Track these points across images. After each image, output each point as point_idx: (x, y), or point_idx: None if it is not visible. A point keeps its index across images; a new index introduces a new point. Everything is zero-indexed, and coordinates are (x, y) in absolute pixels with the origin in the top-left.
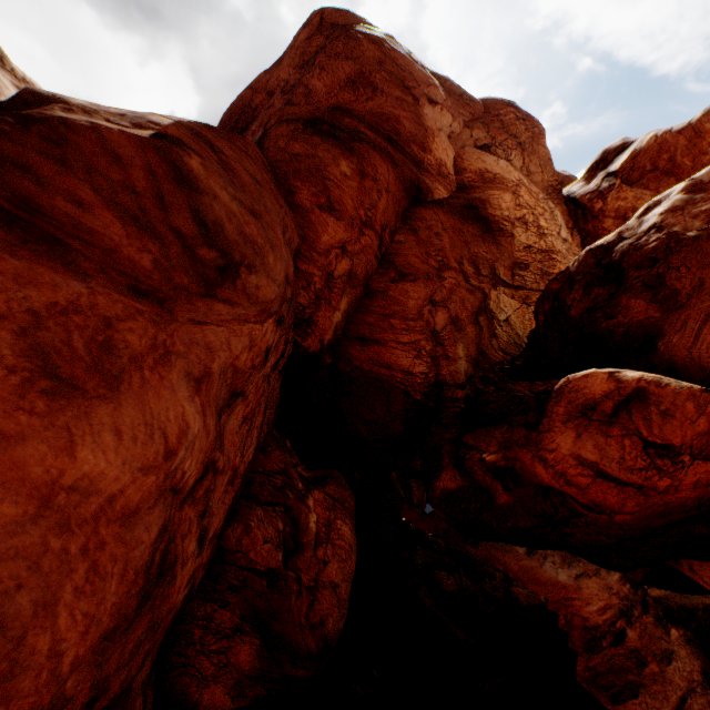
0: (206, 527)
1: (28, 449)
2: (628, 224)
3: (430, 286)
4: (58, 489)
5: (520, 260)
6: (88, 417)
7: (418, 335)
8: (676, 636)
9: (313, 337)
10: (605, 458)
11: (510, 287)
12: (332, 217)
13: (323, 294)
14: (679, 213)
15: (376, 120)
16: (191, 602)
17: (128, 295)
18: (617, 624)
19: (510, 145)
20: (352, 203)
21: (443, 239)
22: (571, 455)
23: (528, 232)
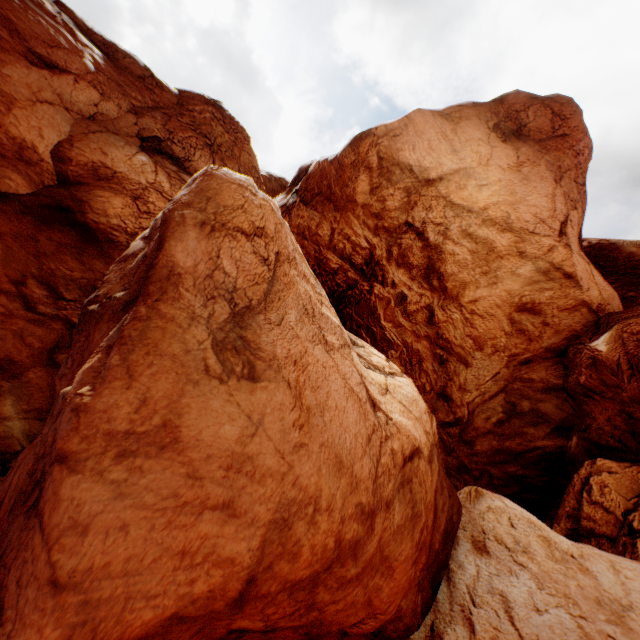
0: None
1: None
2: None
3: None
4: None
5: None
6: None
7: None
8: None
9: None
10: None
11: None
12: None
13: None
14: (123, 266)
15: None
16: None
17: None
18: None
19: (196, 144)
20: None
21: None
22: None
23: None
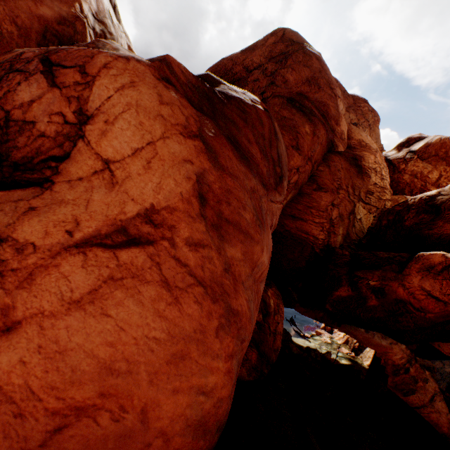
0: None
1: (257, 248)
2: (444, 188)
3: (333, 196)
4: (256, 265)
5: (370, 189)
6: (263, 238)
7: (324, 220)
8: (427, 373)
9: None
10: (433, 289)
11: (364, 203)
12: (297, 153)
13: None
14: None
15: (318, 104)
16: None
17: (262, 186)
18: (406, 365)
19: (365, 125)
20: (307, 147)
21: (341, 173)
22: (418, 286)
23: (376, 176)
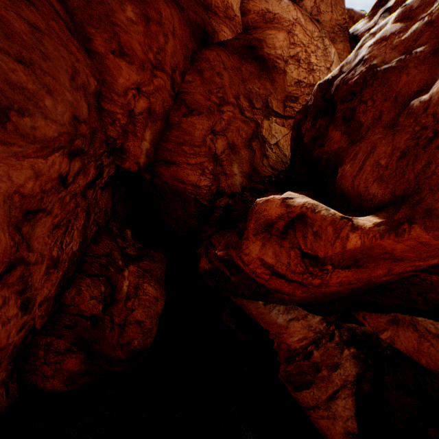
0: (31, 297)
1: None
2: (348, 58)
3: (212, 119)
4: None
5: (292, 93)
6: None
7: (202, 158)
8: (347, 354)
9: (130, 161)
10: (279, 262)
11: (282, 117)
12: (124, 62)
13: (128, 128)
14: (384, 44)
15: None
16: (36, 336)
17: None
18: (308, 348)
19: None
20: (140, 48)
21: (223, 77)
22: (258, 258)
23: (300, 68)
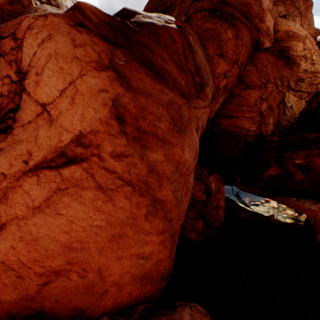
0: None
1: (176, 149)
2: None
3: (261, 91)
4: (179, 163)
5: (300, 77)
6: (184, 140)
7: (254, 114)
8: None
9: None
10: None
11: (294, 91)
12: (222, 60)
13: (214, 96)
14: None
15: (240, 7)
16: None
17: (181, 97)
18: None
19: (296, 14)
20: (231, 52)
21: (268, 68)
22: None
23: (306, 63)
